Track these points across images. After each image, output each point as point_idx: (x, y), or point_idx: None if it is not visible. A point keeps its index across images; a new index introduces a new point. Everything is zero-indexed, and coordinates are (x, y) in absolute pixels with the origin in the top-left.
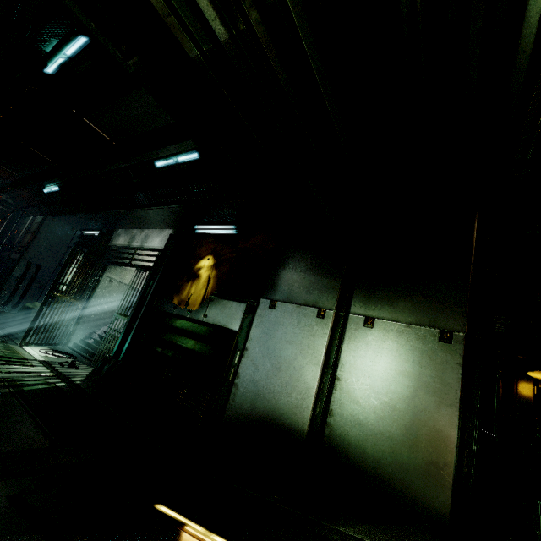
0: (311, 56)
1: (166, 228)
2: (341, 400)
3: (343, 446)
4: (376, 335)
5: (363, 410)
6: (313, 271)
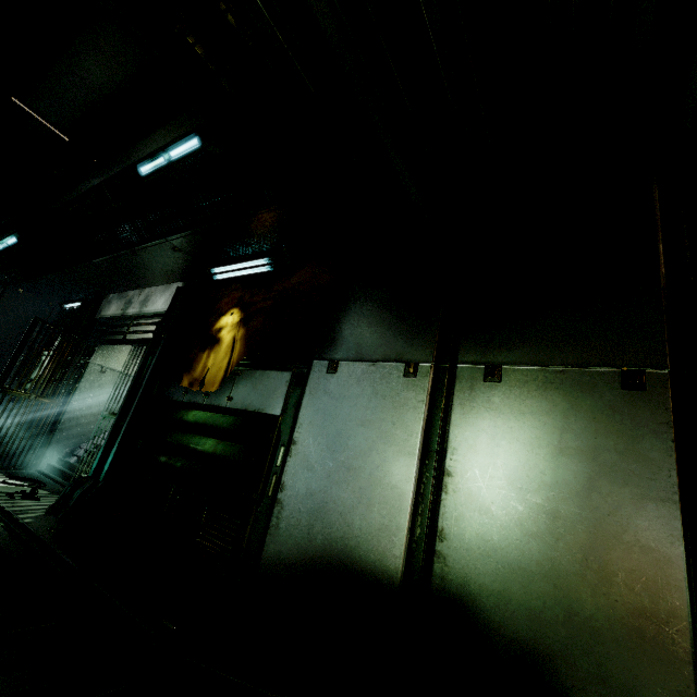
0: None
1: (174, 282)
2: (457, 510)
3: (469, 593)
4: (507, 392)
5: (498, 524)
6: (392, 308)
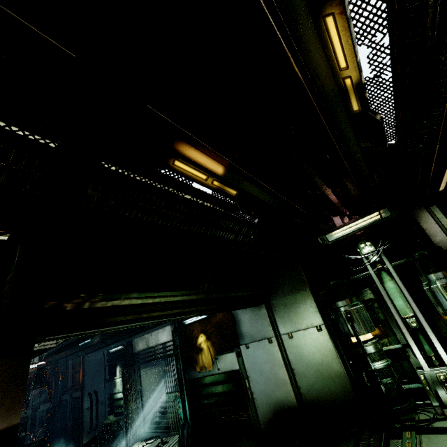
0: (217, 296)
1: (166, 326)
2: (300, 379)
3: (312, 400)
4: (296, 340)
5: (310, 378)
6: (255, 320)
